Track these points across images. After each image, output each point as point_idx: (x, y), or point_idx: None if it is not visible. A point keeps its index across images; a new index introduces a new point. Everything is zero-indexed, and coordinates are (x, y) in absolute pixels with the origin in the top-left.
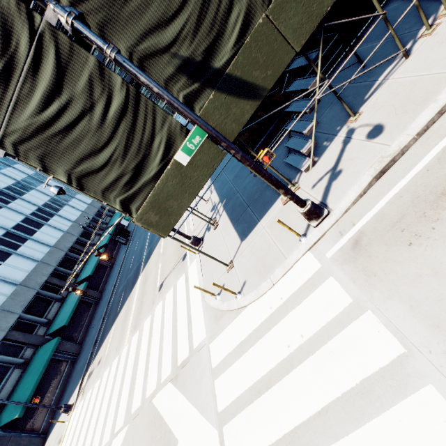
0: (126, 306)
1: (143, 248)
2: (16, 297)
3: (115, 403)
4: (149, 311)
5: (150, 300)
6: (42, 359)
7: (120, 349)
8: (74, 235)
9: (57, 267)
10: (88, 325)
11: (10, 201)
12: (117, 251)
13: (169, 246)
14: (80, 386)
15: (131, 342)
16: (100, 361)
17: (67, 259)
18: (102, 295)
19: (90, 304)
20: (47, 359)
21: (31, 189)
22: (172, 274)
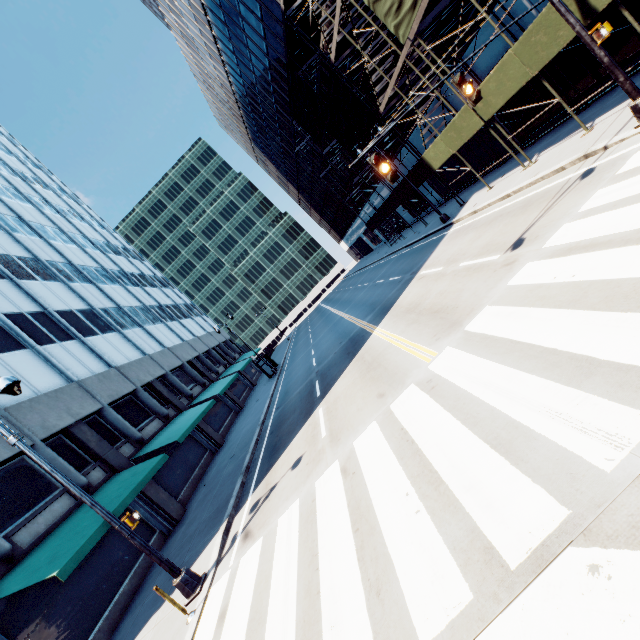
0: (354, 367)
1: (348, 329)
2: (105, 381)
3: (541, 386)
4: (505, 273)
5: (480, 279)
6: (128, 483)
7: (404, 380)
8: (196, 350)
9: (168, 374)
10: (198, 481)
11: (130, 284)
12: (245, 397)
13: (472, 243)
14: (224, 535)
15: (465, 334)
16: (298, 460)
17: (181, 374)
18: (224, 441)
19: (203, 449)
20: (140, 480)
21: (154, 286)
22: (555, 207)
